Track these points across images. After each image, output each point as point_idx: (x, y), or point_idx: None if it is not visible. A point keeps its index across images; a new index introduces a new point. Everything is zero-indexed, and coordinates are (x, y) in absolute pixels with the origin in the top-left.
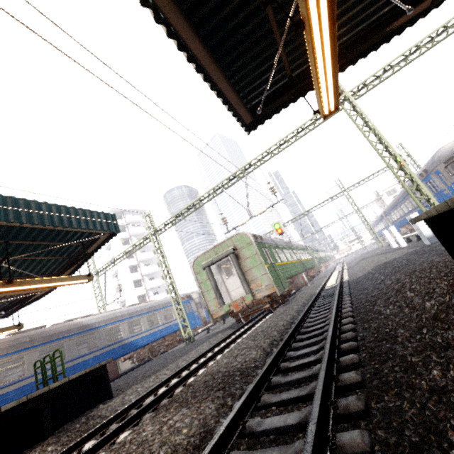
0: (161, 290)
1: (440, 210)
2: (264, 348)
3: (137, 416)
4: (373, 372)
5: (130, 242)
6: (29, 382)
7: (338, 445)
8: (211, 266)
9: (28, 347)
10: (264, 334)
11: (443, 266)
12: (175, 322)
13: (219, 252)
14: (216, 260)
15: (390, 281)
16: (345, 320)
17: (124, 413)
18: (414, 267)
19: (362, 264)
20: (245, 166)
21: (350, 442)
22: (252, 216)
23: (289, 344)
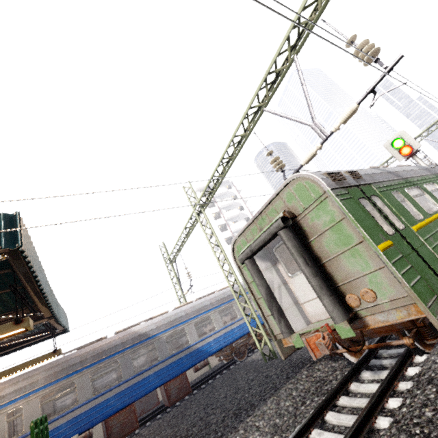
0: None
1: None
2: None
3: None
4: None
5: (221, 216)
6: (81, 412)
7: None
8: (255, 255)
9: (78, 370)
10: None
11: None
12: None
13: (265, 226)
14: (256, 246)
15: None
16: None
17: None
18: None
19: None
20: (288, 35)
21: None
22: (325, 135)
23: None
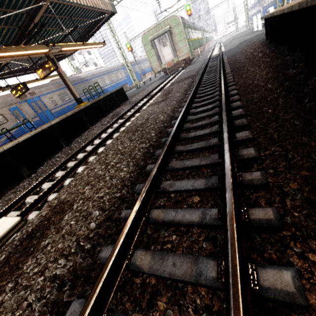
0: (90, 63)
1: (264, 18)
2: (195, 72)
3: (158, 92)
4: (232, 65)
5: None
6: (74, 102)
7: (225, 70)
8: (155, 40)
9: (65, 87)
10: (191, 71)
11: (263, 39)
12: (122, 80)
13: (159, 29)
14: (158, 36)
15: (244, 47)
16: (225, 60)
17: (147, 96)
18: (255, 41)
19: (233, 42)
20: None
21: (227, 69)
22: None
23: (205, 69)
